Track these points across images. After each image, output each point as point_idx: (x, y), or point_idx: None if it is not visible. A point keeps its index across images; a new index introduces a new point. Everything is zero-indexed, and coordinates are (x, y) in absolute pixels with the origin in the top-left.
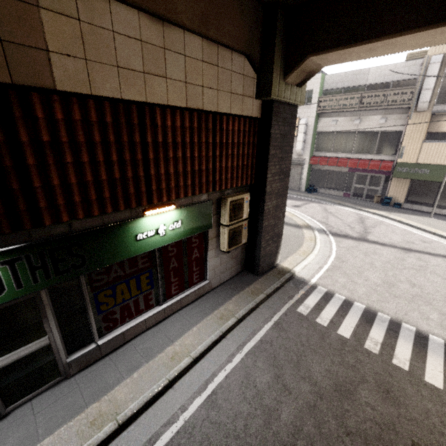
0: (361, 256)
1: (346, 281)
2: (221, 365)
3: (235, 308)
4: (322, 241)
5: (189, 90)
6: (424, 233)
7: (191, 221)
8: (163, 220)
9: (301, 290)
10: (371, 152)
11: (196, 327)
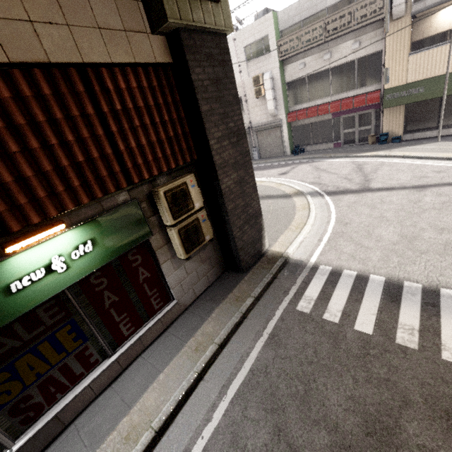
0: (366, 210)
1: (354, 249)
2: (197, 429)
3: (215, 328)
4: (317, 205)
5: (1, 31)
6: (436, 161)
7: (110, 236)
8: (54, 249)
9: (299, 278)
10: (351, 87)
11: (164, 374)
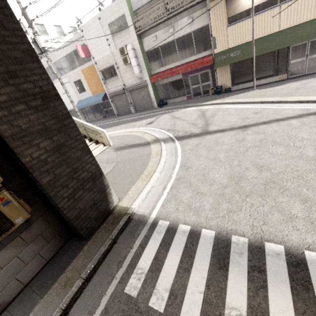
0: (205, 152)
1: (191, 196)
2: None
3: None
4: (168, 151)
5: None
6: (254, 104)
7: None
8: None
9: (137, 240)
10: (192, 53)
11: None
